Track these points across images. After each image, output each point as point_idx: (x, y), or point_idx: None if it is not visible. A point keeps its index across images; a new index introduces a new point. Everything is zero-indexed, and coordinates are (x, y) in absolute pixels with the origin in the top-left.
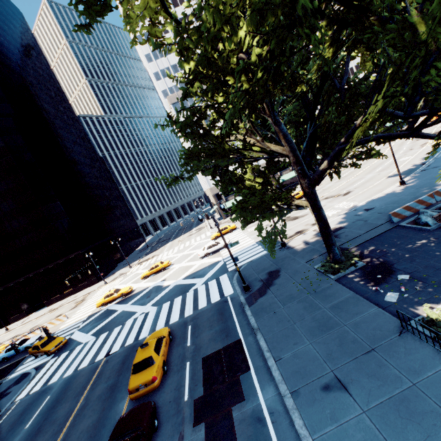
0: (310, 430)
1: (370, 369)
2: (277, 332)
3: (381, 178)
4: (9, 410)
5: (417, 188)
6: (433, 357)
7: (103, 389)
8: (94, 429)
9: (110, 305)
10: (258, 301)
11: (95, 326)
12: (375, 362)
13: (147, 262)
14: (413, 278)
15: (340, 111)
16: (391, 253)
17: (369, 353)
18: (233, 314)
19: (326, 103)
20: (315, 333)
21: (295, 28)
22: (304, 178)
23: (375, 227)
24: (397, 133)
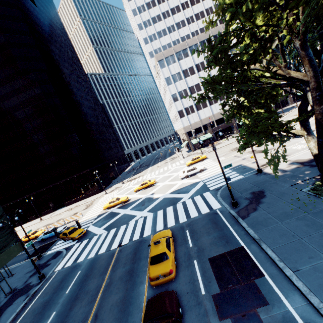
0: None
1: None
2: (283, 244)
3: None
4: (51, 277)
5: None
6: None
7: (123, 272)
8: (122, 305)
9: (113, 209)
10: (250, 215)
11: (105, 223)
12: None
13: (135, 180)
14: None
15: None
16: None
17: None
18: (227, 224)
19: None
20: None
21: None
22: (320, 104)
23: None
24: None
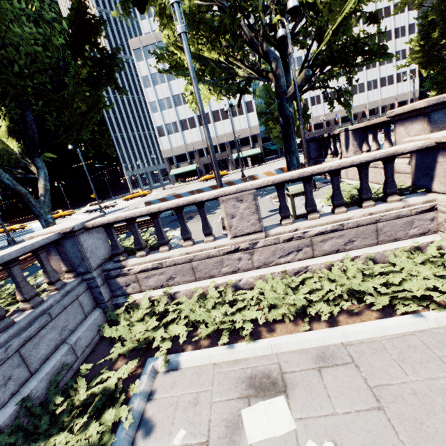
0: None
1: None
2: None
3: None
4: None
5: None
6: None
7: None
8: None
9: None
10: None
11: None
12: None
13: None
14: None
15: None
16: None
17: None
18: None
19: None
20: None
21: None
22: None
23: None
24: None
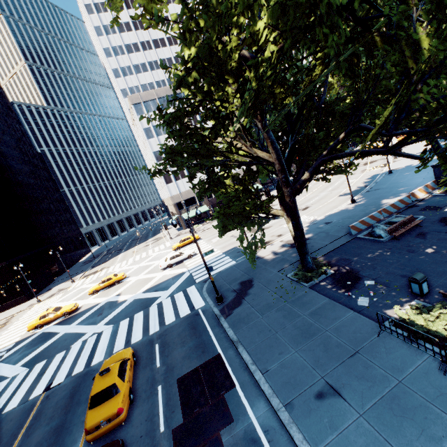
0: (311, 443)
1: (358, 372)
2: (259, 343)
3: (333, 196)
4: None
5: (366, 206)
6: (411, 354)
7: (44, 434)
8: None
9: (47, 327)
10: (234, 312)
11: (26, 355)
12: (361, 364)
13: (94, 275)
14: (378, 284)
15: (319, 127)
16: (354, 261)
17: (354, 356)
18: (207, 327)
19: (307, 118)
20: (299, 340)
21: (310, 32)
22: (287, 186)
23: (337, 239)
24: (376, 149)
